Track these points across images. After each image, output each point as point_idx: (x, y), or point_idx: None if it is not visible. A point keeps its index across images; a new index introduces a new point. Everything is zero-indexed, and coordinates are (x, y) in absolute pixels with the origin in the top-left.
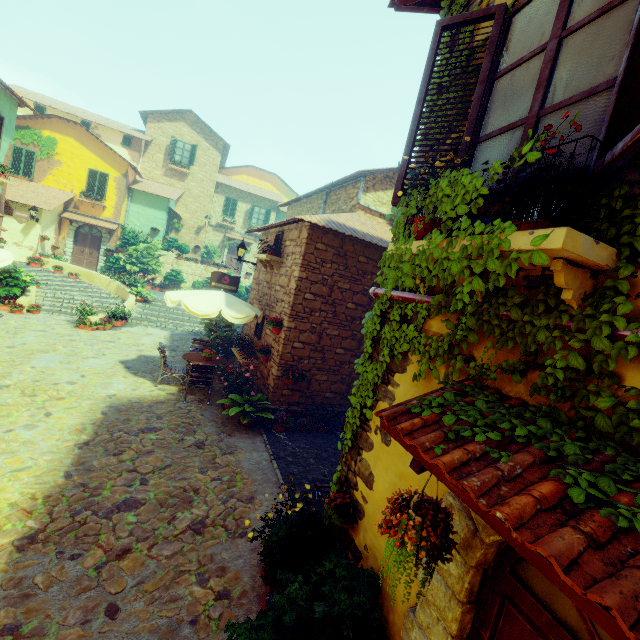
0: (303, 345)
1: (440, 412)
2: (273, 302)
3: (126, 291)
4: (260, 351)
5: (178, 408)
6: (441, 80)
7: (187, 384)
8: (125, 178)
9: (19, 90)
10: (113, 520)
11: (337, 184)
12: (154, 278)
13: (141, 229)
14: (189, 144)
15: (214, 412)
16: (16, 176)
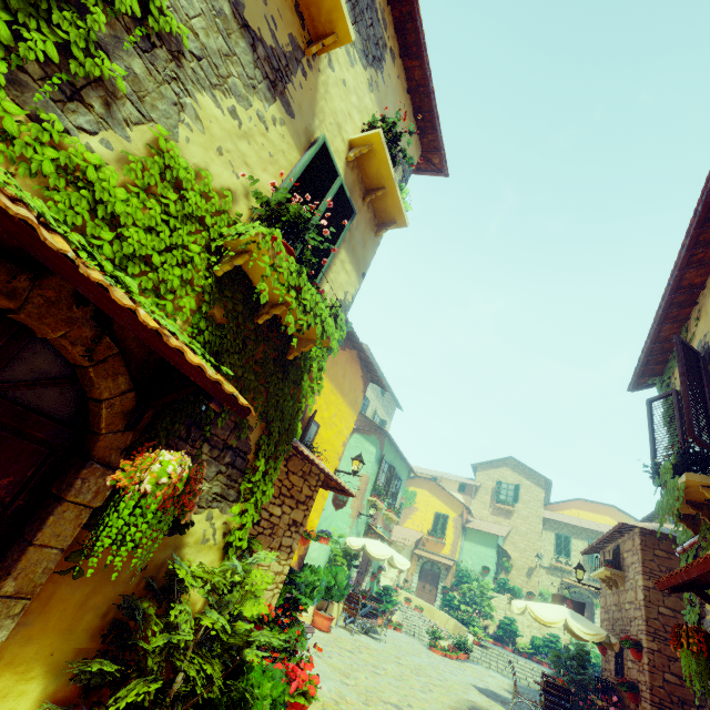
0: (679, 680)
1: None
2: (626, 624)
3: (463, 629)
4: (623, 685)
5: None
6: (667, 419)
7: (542, 708)
8: (460, 517)
9: None
10: None
11: None
12: (486, 626)
13: (473, 567)
14: (512, 484)
15: None
16: None
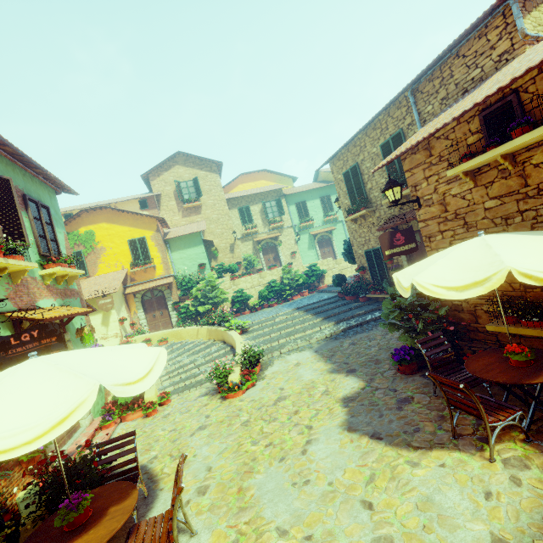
0: None
1: None
2: None
3: (220, 331)
4: None
5: None
6: None
7: None
8: (159, 233)
9: None
10: None
11: (436, 61)
12: (222, 308)
13: (190, 271)
14: (190, 180)
15: None
16: None
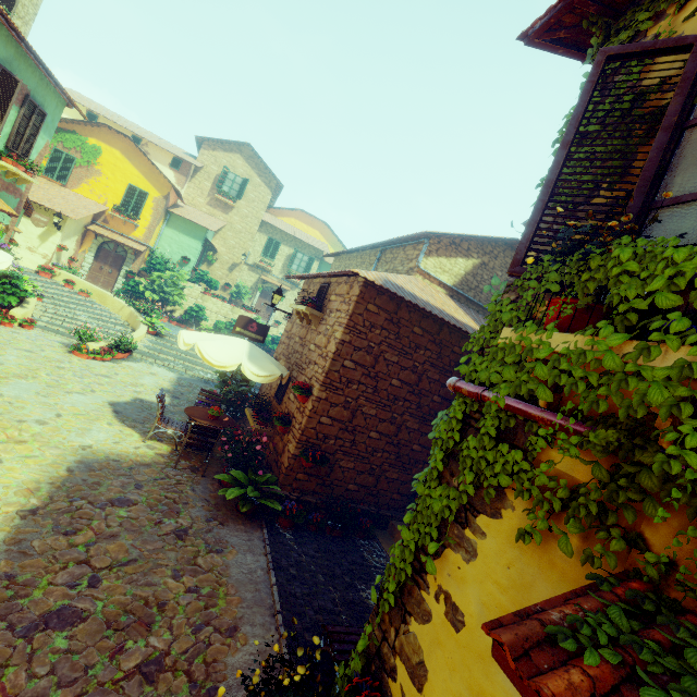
0: (332, 421)
1: (617, 661)
2: (304, 363)
3: (139, 320)
4: (278, 419)
5: (165, 476)
6: (586, 127)
7: (182, 446)
8: (165, 200)
9: (75, 95)
10: (34, 642)
11: (395, 242)
12: (174, 310)
13: (171, 256)
14: (241, 177)
15: (208, 488)
16: (49, 179)
